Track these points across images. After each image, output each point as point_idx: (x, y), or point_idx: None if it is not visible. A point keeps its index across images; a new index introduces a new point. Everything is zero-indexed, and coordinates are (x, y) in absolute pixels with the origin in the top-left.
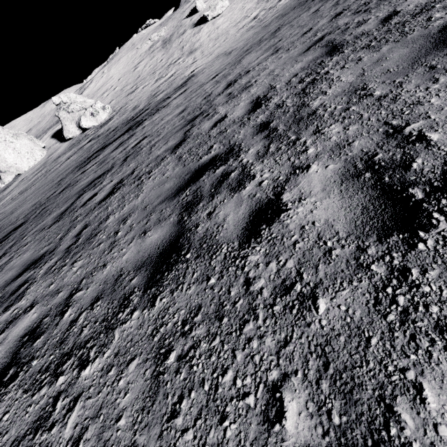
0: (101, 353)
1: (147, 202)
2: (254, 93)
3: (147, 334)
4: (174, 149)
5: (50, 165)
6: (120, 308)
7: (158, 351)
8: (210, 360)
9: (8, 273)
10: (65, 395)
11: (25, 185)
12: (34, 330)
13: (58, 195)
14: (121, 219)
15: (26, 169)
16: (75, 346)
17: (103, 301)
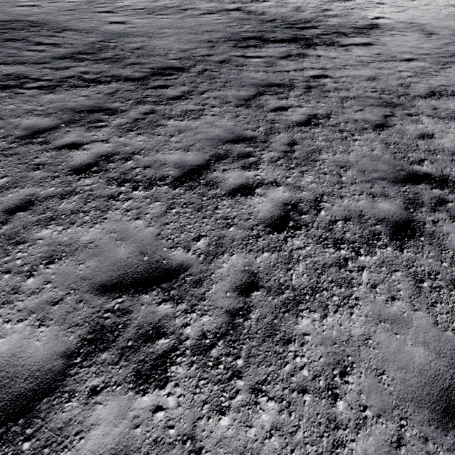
0: (370, 255)
1: (363, 167)
2: None
3: (403, 264)
4: (376, 127)
5: (183, 1)
6: (373, 237)
7: (414, 277)
8: (450, 297)
9: (214, 128)
10: (352, 261)
11: (150, 3)
12: (294, 206)
13: (220, 65)
14: (339, 165)
15: None
16: (344, 238)
17: (354, 224)
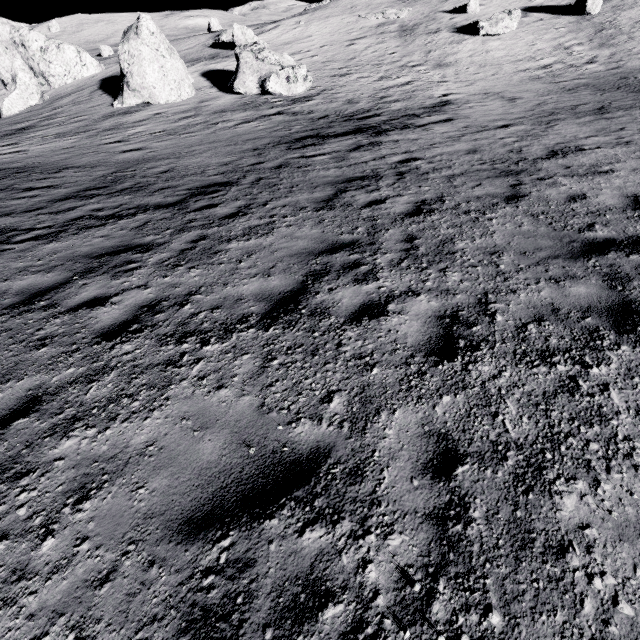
0: (603, 363)
1: (521, 248)
2: (623, 187)
3: None
4: (508, 200)
5: (210, 116)
6: (592, 337)
7: None
8: None
9: (296, 241)
10: (583, 379)
11: (170, 125)
12: (454, 317)
13: (277, 171)
14: (487, 252)
15: (162, 101)
16: (550, 348)
17: (552, 323)
